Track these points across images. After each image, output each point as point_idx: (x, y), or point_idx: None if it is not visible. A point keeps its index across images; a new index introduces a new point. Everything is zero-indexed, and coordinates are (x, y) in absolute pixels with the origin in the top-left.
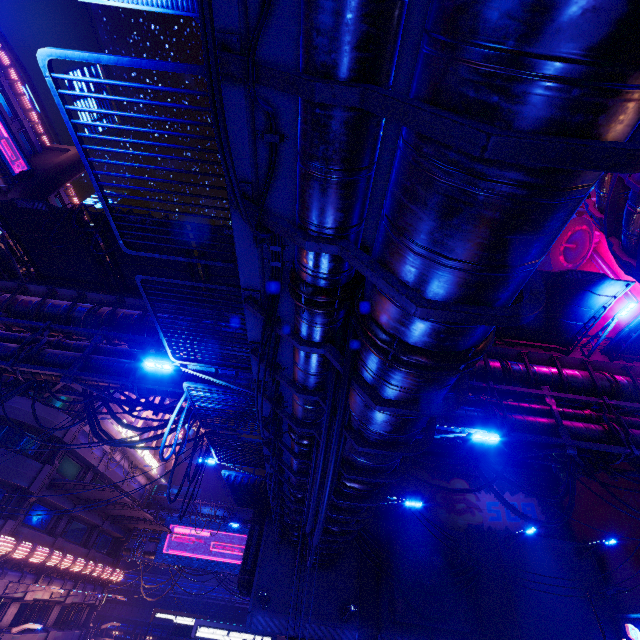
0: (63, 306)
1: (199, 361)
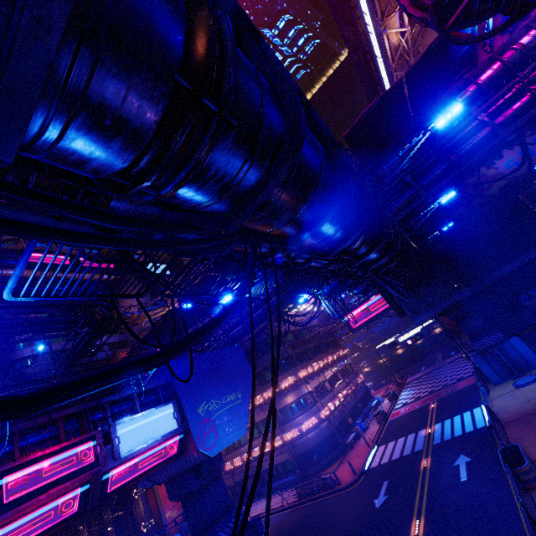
0: None
1: (316, 288)
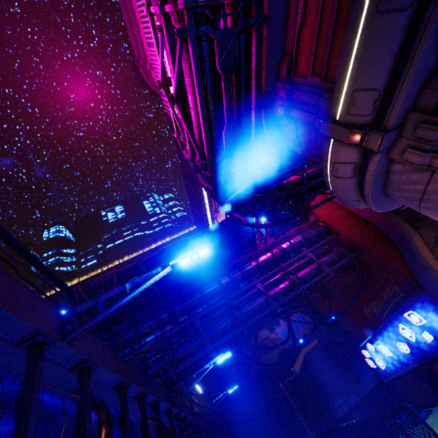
0: None
1: None
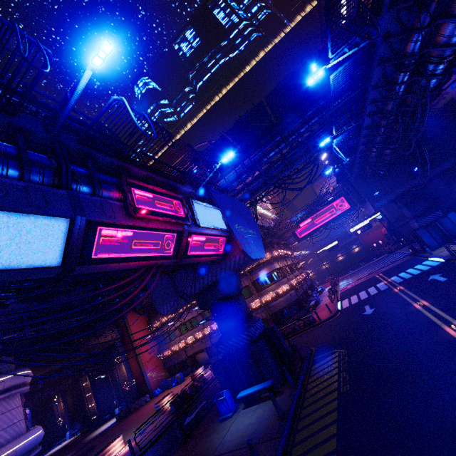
0: (233, 175)
1: (342, 127)
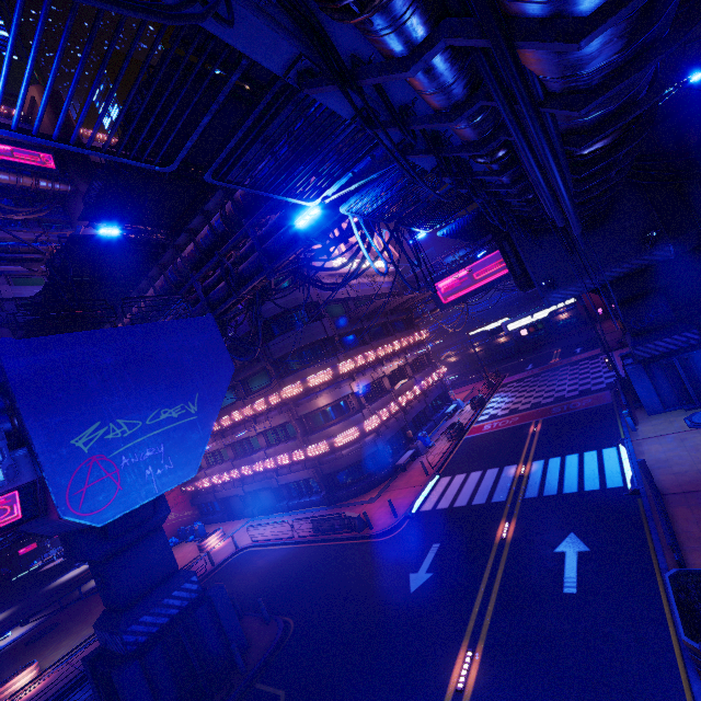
0: (208, 234)
1: (330, 184)
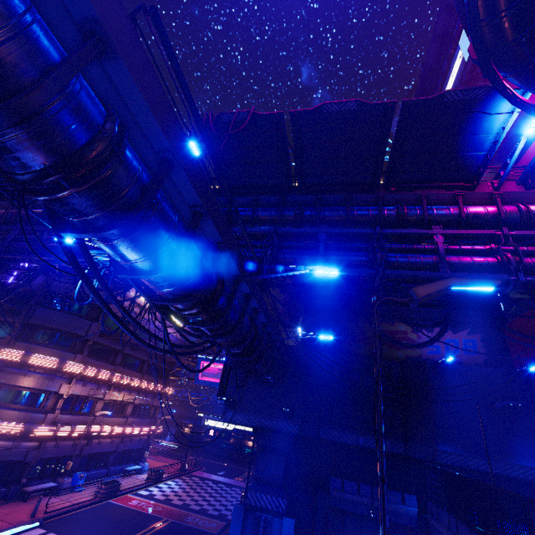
0: None
1: None
